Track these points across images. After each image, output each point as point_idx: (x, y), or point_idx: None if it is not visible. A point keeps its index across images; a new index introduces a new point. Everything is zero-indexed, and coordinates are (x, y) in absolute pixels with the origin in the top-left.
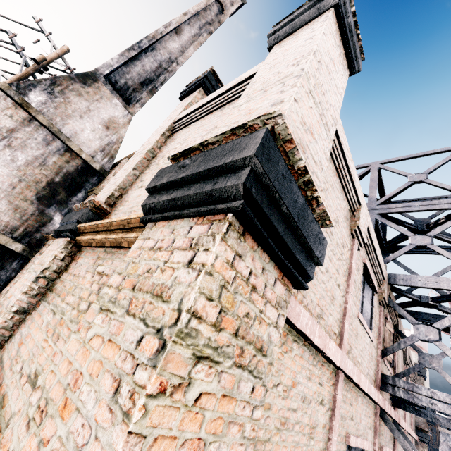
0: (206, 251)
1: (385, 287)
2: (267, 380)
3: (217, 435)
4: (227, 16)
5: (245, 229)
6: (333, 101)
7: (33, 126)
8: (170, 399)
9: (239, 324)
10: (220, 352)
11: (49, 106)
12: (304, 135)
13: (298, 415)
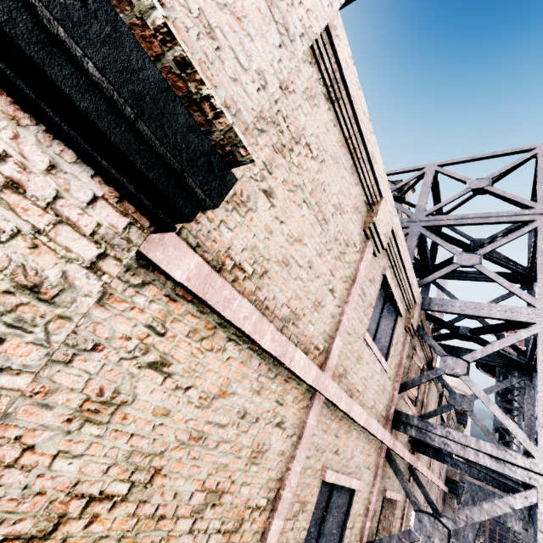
0: None
1: (416, 312)
2: (52, 340)
3: None
4: None
5: None
6: (309, 2)
7: None
8: None
9: None
10: None
11: None
12: (214, 10)
13: (229, 432)
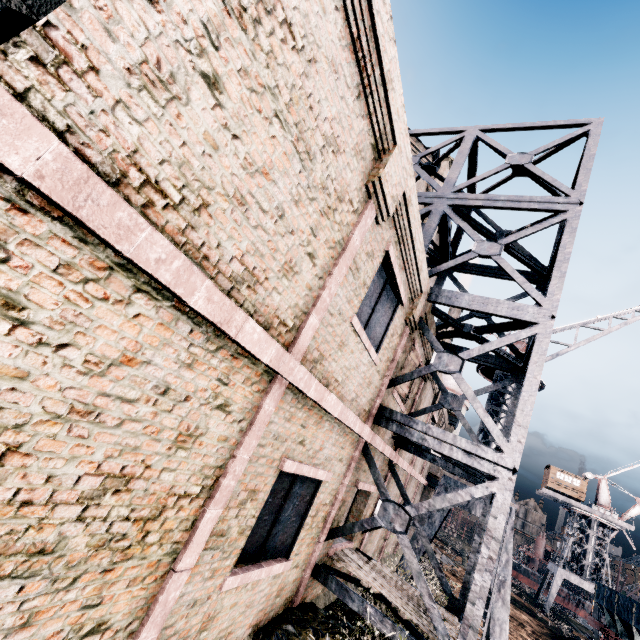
0: None
1: (420, 303)
2: None
3: None
4: None
5: None
6: None
7: None
8: None
9: None
10: None
11: None
12: None
13: (140, 410)
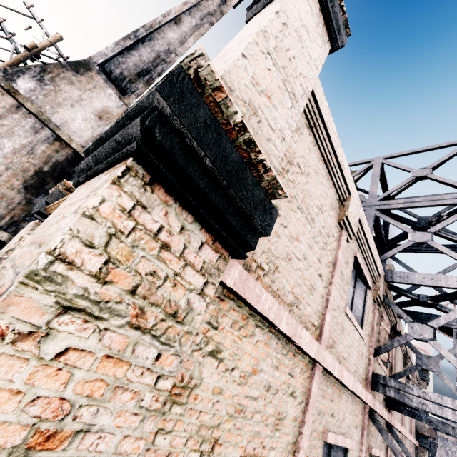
0: (93, 195)
1: (381, 284)
2: (183, 350)
3: (94, 398)
4: (230, 7)
5: (154, 179)
6: (305, 71)
7: (21, 113)
8: (13, 347)
9: (138, 281)
10: (104, 307)
11: (38, 94)
12: (257, 97)
13: (259, 404)
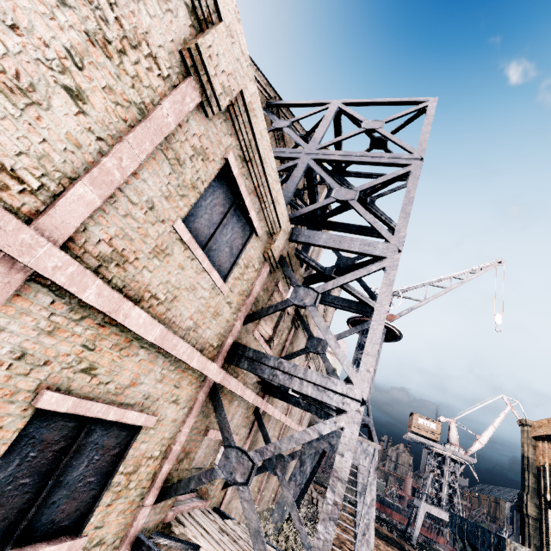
0: None
1: (279, 239)
2: None
3: None
4: None
5: None
6: None
7: None
8: None
9: None
10: None
11: None
12: None
13: None
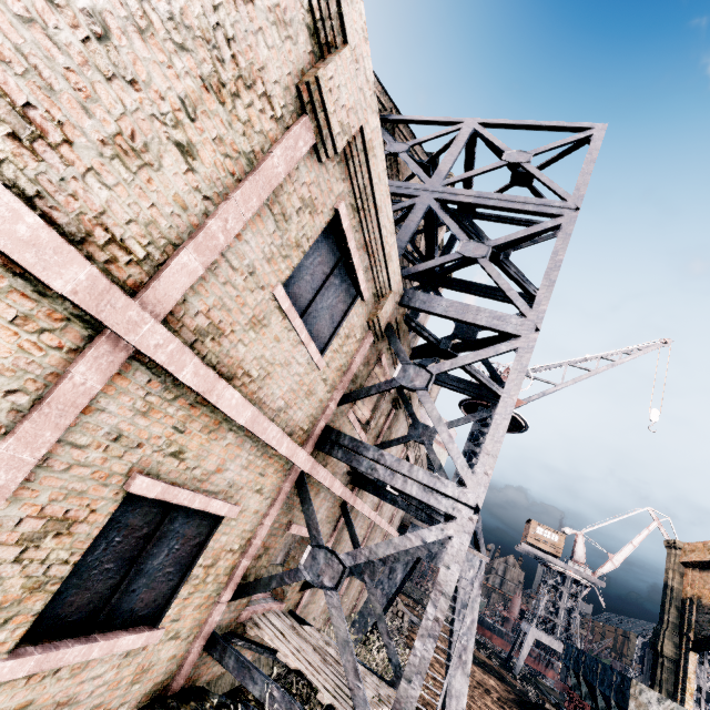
0: None
1: (388, 304)
2: None
3: None
4: None
5: None
6: None
7: None
8: None
9: None
10: None
11: None
12: None
13: None
